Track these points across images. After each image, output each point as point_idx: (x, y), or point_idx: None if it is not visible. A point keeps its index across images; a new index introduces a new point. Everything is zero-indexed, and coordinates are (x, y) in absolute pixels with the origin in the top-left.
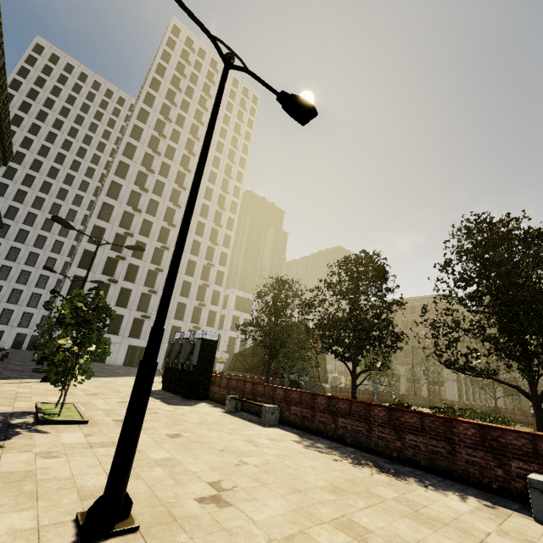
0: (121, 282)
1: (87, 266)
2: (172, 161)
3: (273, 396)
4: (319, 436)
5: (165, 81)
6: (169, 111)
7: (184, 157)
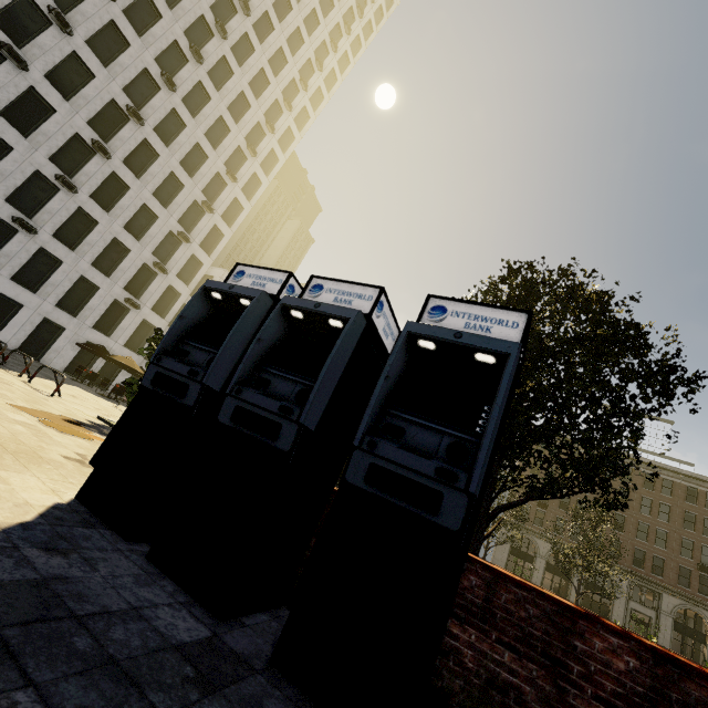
0: None
1: None
2: None
3: None
4: None
5: None
6: None
7: None
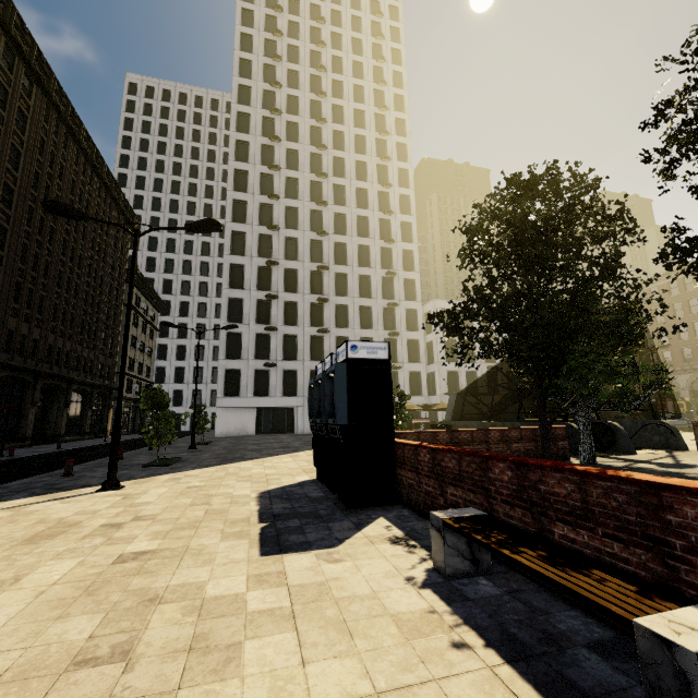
0: (281, 328)
1: (238, 319)
2: (298, 143)
3: (655, 534)
4: None
5: (257, 30)
6: (274, 73)
7: (313, 131)
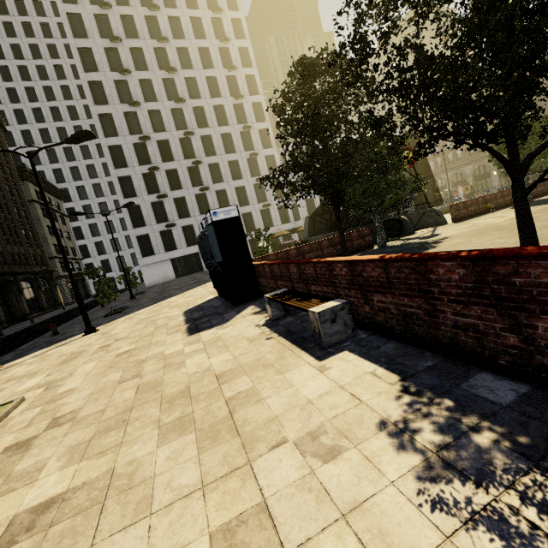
0: (170, 193)
1: (132, 194)
2: (130, 6)
3: (332, 280)
4: (464, 362)
5: None
6: None
7: None
